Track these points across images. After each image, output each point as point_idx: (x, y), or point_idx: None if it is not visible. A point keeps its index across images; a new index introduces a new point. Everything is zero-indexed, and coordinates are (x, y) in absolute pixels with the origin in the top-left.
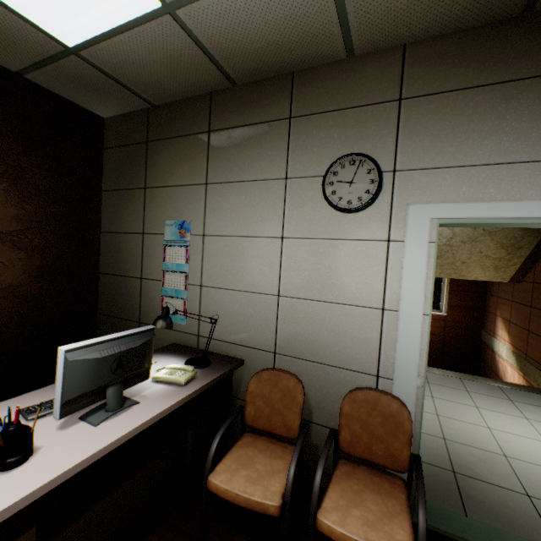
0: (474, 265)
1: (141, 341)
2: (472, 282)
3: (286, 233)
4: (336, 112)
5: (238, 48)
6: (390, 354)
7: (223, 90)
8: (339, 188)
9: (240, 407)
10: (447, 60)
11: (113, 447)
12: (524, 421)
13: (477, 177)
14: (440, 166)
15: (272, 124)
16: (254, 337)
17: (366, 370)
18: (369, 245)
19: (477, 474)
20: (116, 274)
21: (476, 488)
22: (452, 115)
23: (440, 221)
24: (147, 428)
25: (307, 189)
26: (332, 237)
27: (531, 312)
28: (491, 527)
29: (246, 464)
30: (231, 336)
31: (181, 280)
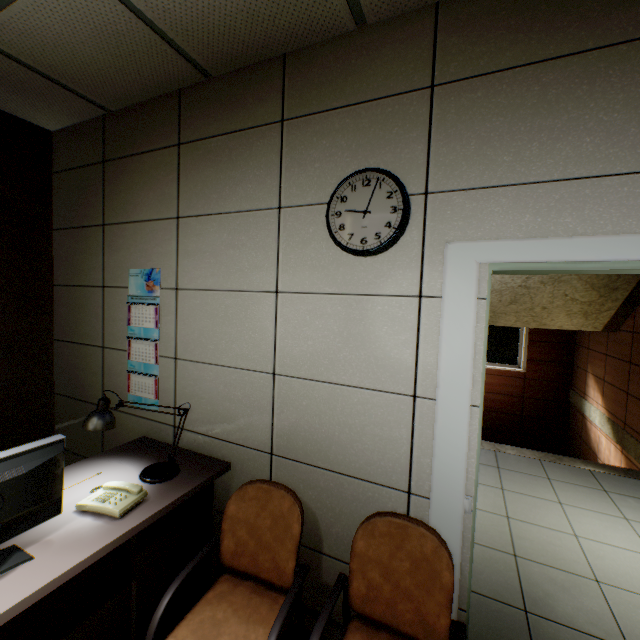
0: (558, 310)
1: (33, 465)
2: (557, 330)
3: (282, 286)
4: (343, 110)
5: (196, 17)
6: (425, 462)
7: (195, 85)
8: (349, 220)
9: (216, 537)
10: (500, 22)
11: None
12: (623, 523)
13: (546, 200)
14: (492, 185)
15: (259, 131)
16: (244, 431)
17: (393, 483)
18: (394, 303)
19: (558, 614)
20: (73, 341)
21: (556, 638)
22: (508, 106)
23: (494, 266)
24: (43, 597)
25: (307, 223)
26: (343, 292)
27: (630, 369)
28: None
29: (208, 637)
30: (215, 428)
31: (150, 350)
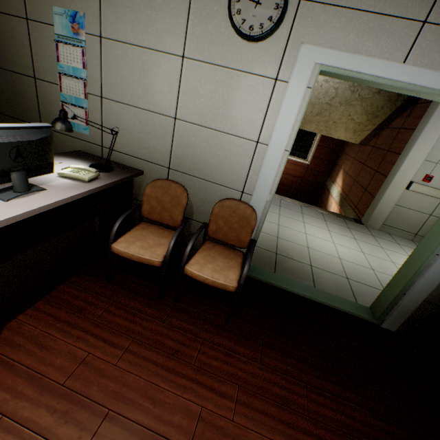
0: (341, 126)
1: (38, 137)
2: (336, 141)
3: (188, 53)
4: None
5: None
6: (254, 178)
7: None
8: (245, 7)
9: (138, 204)
10: None
11: (26, 217)
12: (327, 232)
13: (365, 27)
14: (341, 5)
15: None
16: (152, 154)
17: (236, 188)
18: (260, 81)
19: (289, 255)
20: (3, 68)
21: (285, 261)
22: None
23: (322, 67)
24: (57, 209)
25: (213, 1)
26: (229, 66)
27: (362, 168)
28: (285, 278)
29: (141, 239)
30: (132, 150)
31: (80, 87)
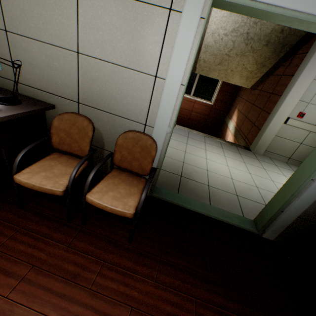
0: (237, 73)
1: None
2: (233, 87)
3: None
4: None
5: None
6: (155, 111)
7: None
8: None
9: (48, 136)
10: None
11: None
12: (223, 157)
13: None
14: None
15: None
16: (61, 88)
17: (139, 121)
18: (154, 11)
19: (191, 177)
20: None
21: (188, 182)
22: None
23: None
24: None
25: None
26: None
27: (252, 107)
28: (186, 197)
29: (47, 169)
30: (43, 85)
31: None
